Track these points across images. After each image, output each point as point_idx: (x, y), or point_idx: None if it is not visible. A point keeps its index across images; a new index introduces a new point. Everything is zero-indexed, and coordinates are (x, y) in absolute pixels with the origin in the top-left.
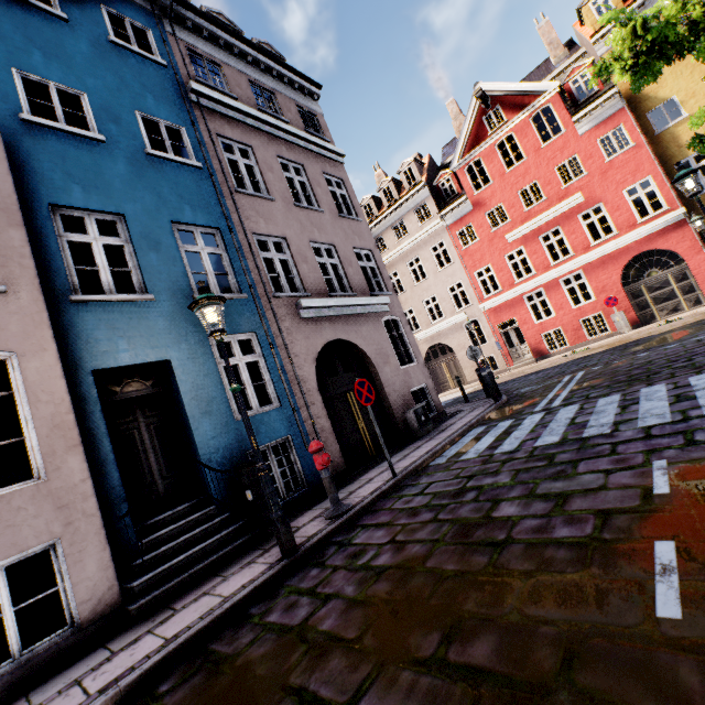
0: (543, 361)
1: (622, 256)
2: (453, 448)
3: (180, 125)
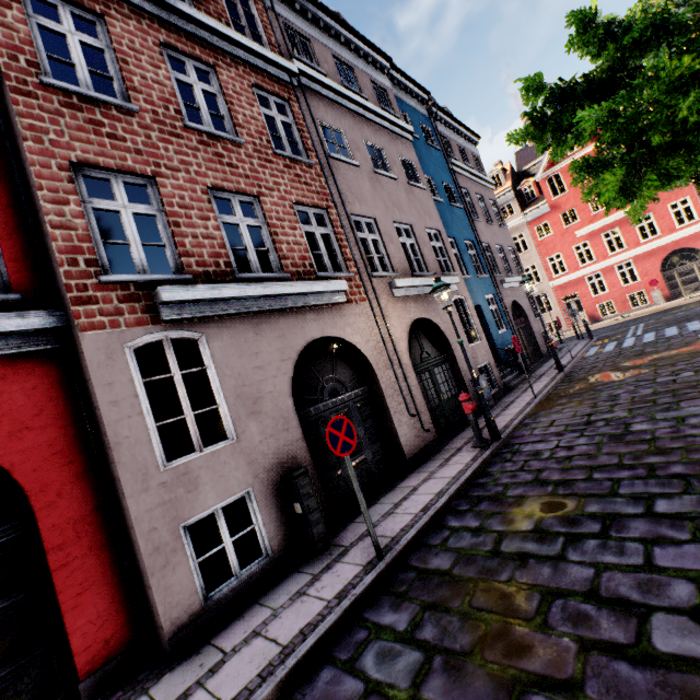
0: (599, 324)
1: (663, 251)
2: (590, 352)
3: (451, 185)
